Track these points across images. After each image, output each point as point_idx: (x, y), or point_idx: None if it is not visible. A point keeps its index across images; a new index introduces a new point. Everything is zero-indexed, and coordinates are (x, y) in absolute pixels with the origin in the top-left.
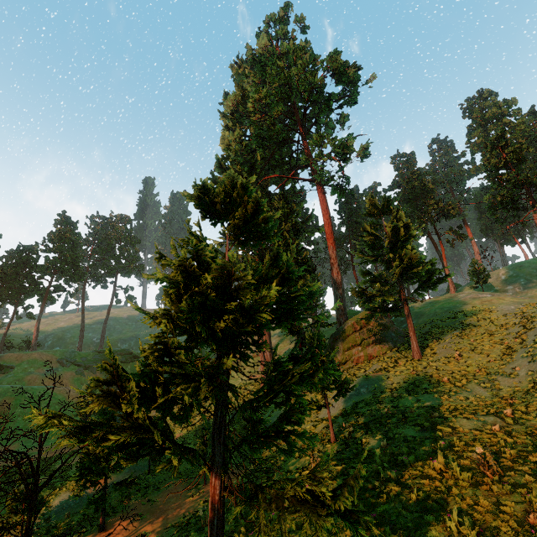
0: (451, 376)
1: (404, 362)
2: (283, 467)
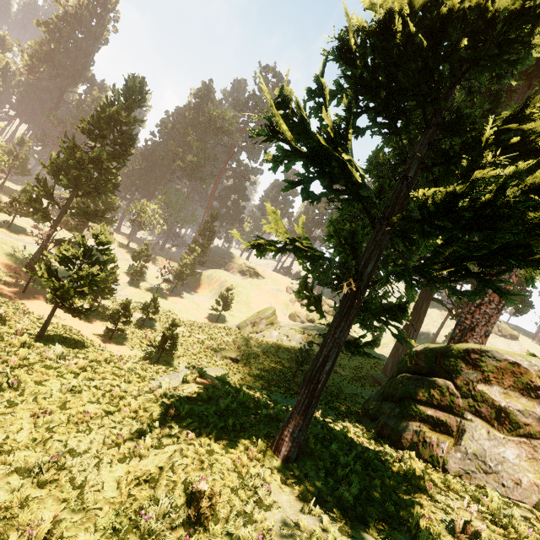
0: (66, 441)
1: (261, 426)
2: (51, 333)
